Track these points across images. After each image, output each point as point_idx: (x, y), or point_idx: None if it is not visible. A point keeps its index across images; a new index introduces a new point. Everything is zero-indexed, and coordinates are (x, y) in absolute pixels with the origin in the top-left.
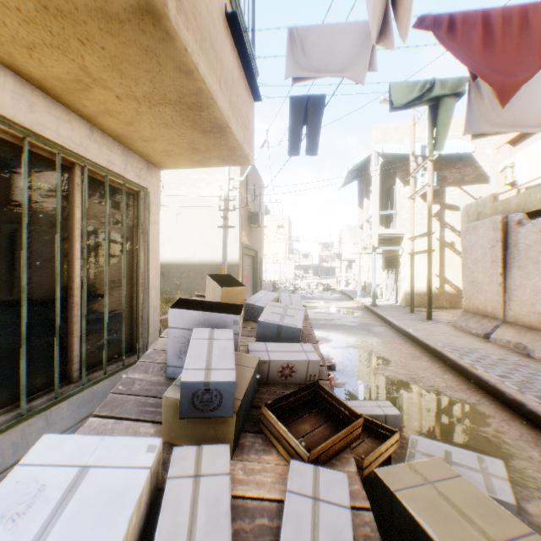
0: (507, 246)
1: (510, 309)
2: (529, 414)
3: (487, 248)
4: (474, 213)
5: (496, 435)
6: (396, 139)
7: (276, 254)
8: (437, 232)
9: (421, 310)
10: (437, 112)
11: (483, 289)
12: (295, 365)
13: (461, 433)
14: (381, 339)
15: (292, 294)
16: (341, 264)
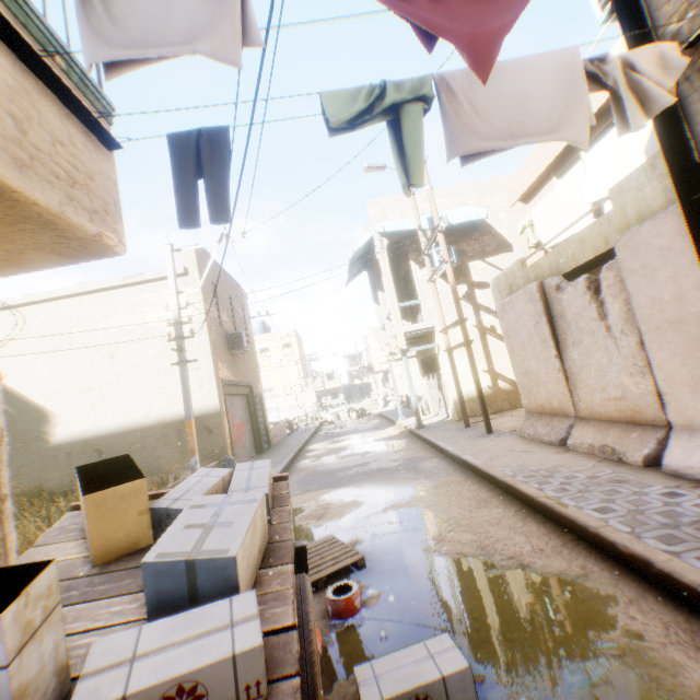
0: (554, 319)
1: (581, 400)
2: (663, 578)
3: (532, 327)
4: (506, 286)
5: (632, 645)
6: (397, 214)
7: (289, 383)
8: (473, 318)
9: (478, 421)
10: (401, 129)
11: (541, 380)
12: (200, 679)
13: (579, 660)
14: (433, 481)
15: (256, 462)
16: (376, 377)
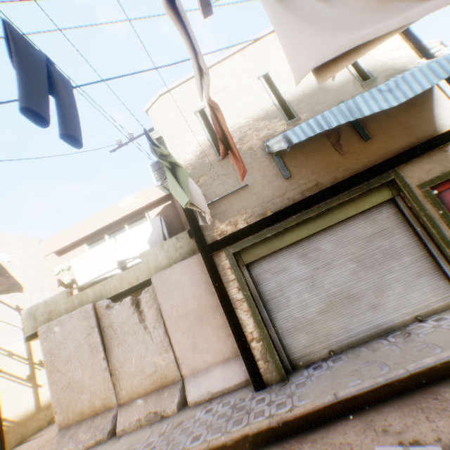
0: (103, 329)
1: (124, 387)
2: (256, 437)
3: (84, 339)
4: (46, 312)
5: None
6: None
7: None
8: None
9: None
10: (177, 175)
11: (87, 384)
12: None
13: None
14: None
15: None
16: None
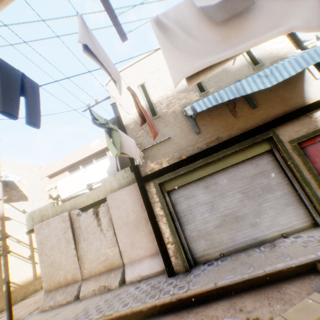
0: (75, 229)
1: (86, 268)
2: (162, 307)
3: (62, 235)
4: (40, 216)
5: None
6: None
7: None
8: None
9: None
10: (112, 135)
11: (63, 264)
12: None
13: None
14: None
15: None
16: None
